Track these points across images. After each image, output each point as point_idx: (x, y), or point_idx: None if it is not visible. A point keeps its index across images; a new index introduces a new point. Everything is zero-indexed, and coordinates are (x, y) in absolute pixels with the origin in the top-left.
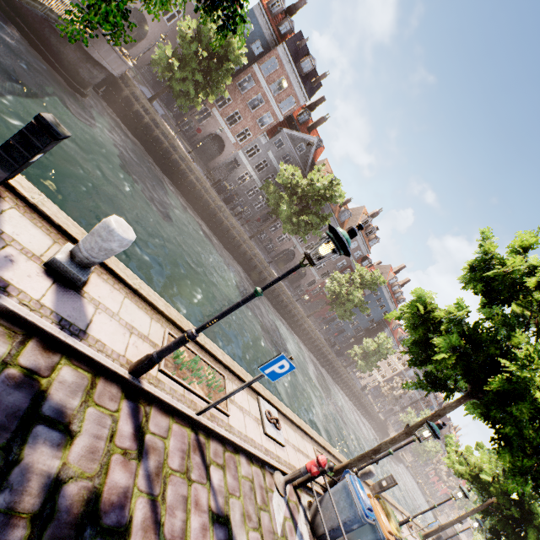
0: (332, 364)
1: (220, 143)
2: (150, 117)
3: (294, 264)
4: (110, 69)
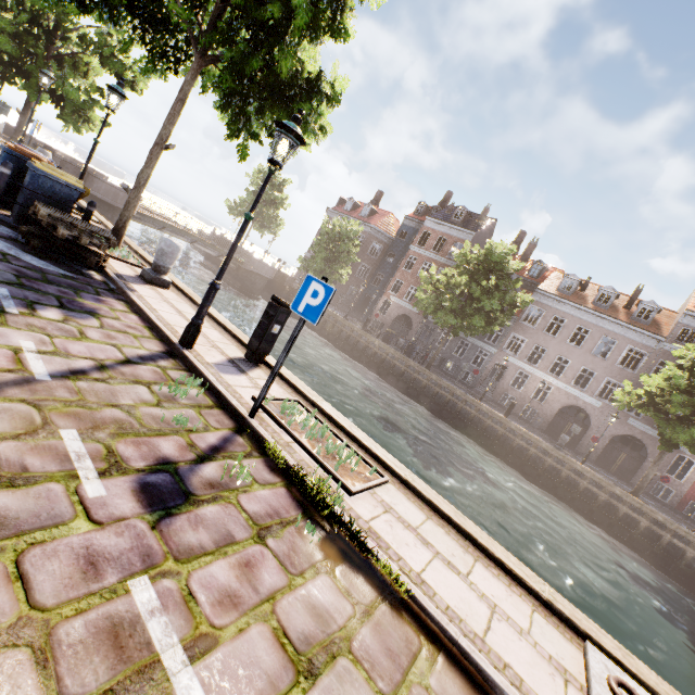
0: None
1: (408, 321)
2: None
3: (598, 433)
4: (258, 272)
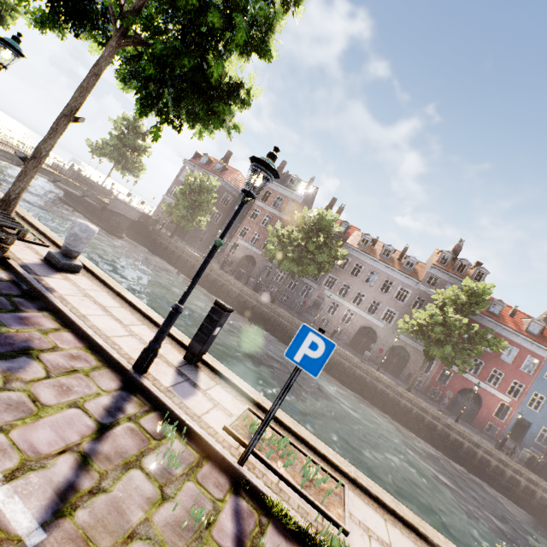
0: (535, 493)
1: (252, 260)
2: (169, 243)
3: (381, 345)
4: (124, 214)
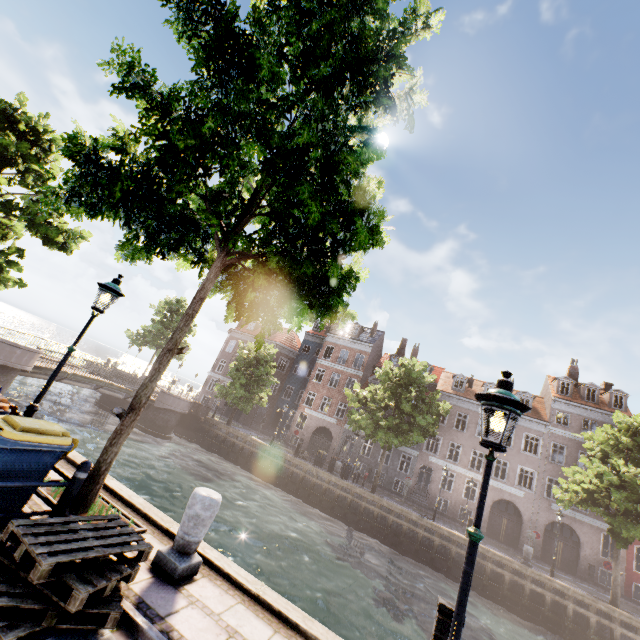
0: None
1: (327, 432)
2: (226, 433)
3: (531, 524)
4: (173, 408)
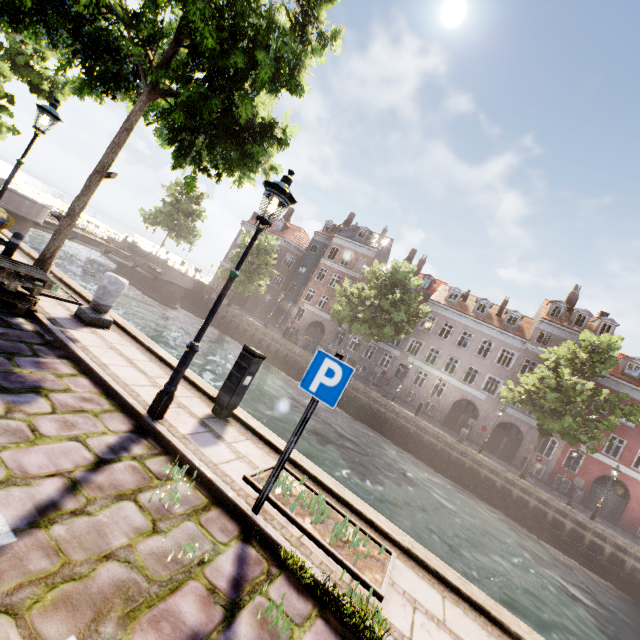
0: None
1: (321, 327)
2: (226, 312)
3: (485, 422)
4: (177, 282)
